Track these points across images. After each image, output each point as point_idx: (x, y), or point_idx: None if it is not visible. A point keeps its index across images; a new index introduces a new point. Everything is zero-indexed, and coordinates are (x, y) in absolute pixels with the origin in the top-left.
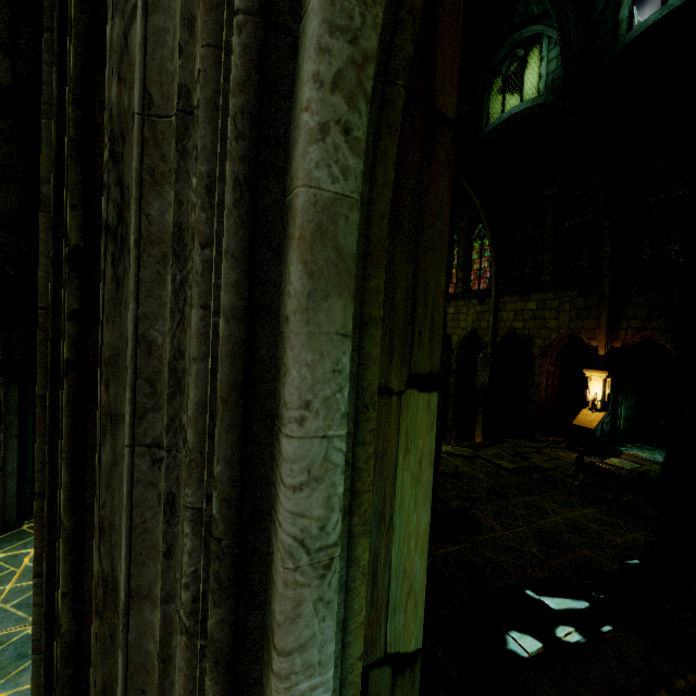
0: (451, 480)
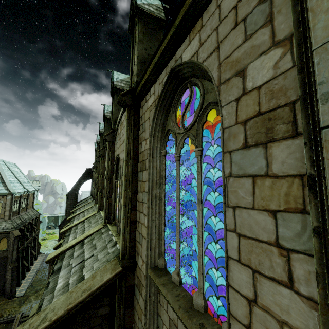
0: None
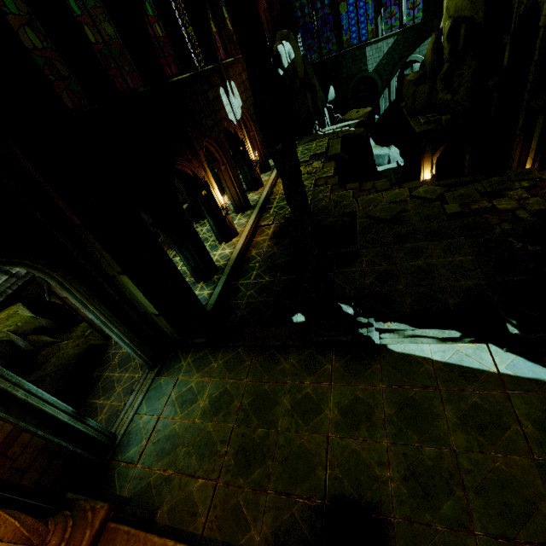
0: (382, 225)
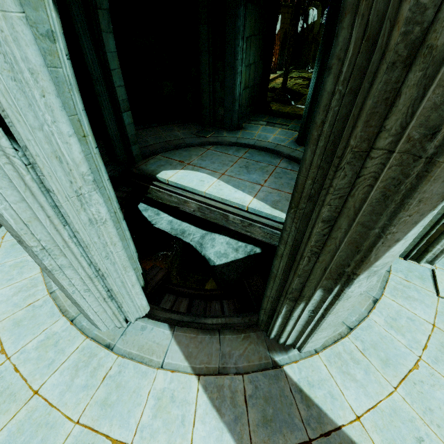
0: None
